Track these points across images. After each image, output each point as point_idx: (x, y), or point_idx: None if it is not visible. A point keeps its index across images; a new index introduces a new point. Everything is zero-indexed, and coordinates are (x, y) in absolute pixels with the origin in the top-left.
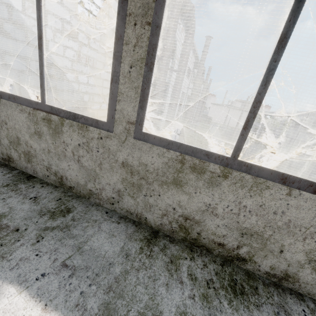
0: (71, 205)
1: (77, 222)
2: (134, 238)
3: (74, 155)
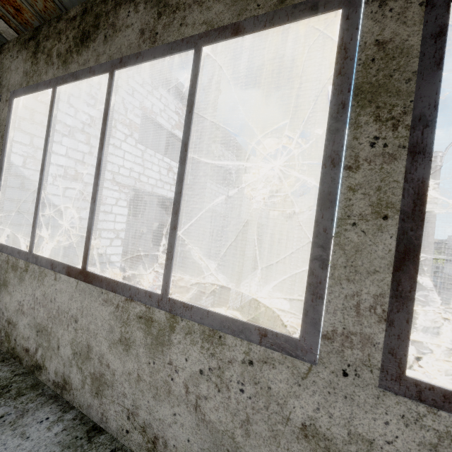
0: None
1: None
2: None
3: None
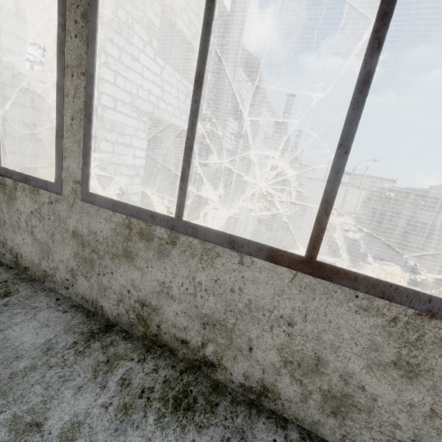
0: (15, 289)
1: (8, 308)
2: (73, 330)
3: (28, 225)
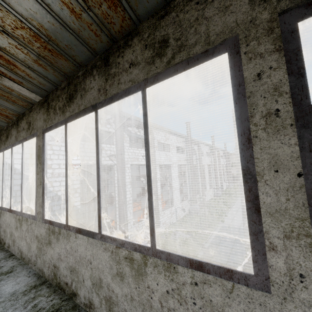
0: None
1: None
2: None
3: None
